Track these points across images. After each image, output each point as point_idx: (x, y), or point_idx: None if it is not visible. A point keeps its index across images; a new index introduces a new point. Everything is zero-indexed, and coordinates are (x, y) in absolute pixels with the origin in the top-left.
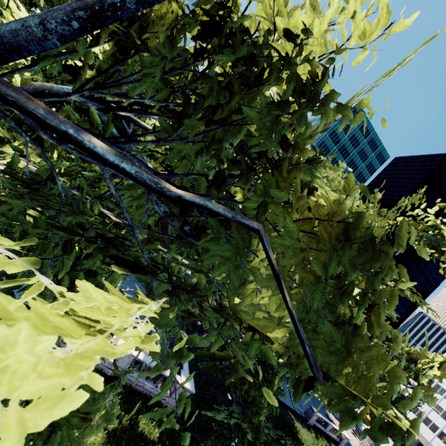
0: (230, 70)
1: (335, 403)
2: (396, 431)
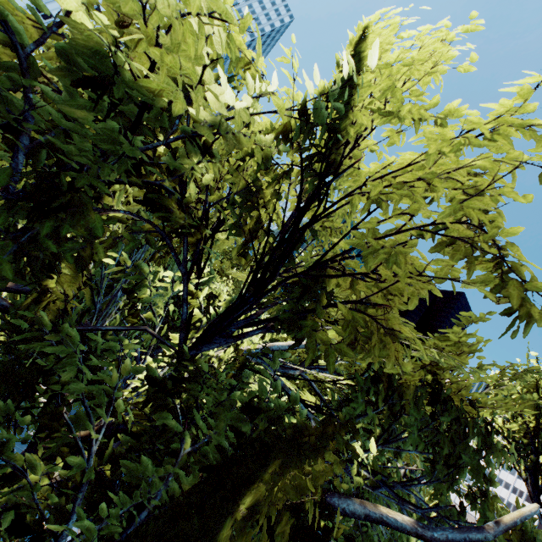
0: None
1: None
2: None
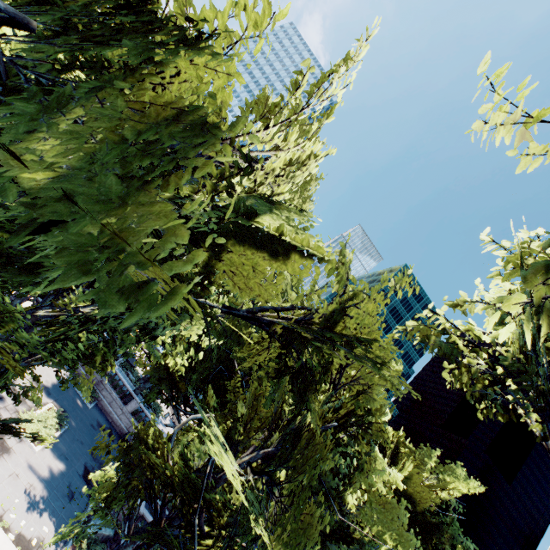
0: None
1: (69, 253)
2: (146, 295)
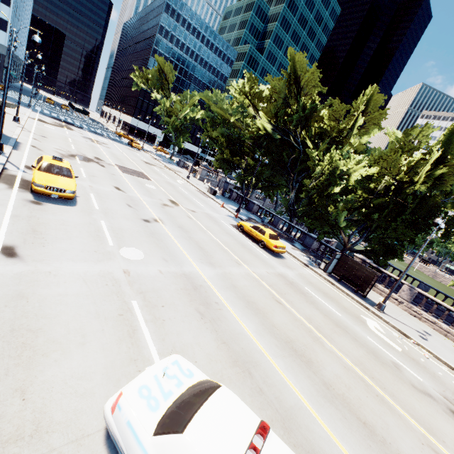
0: None
1: None
2: None
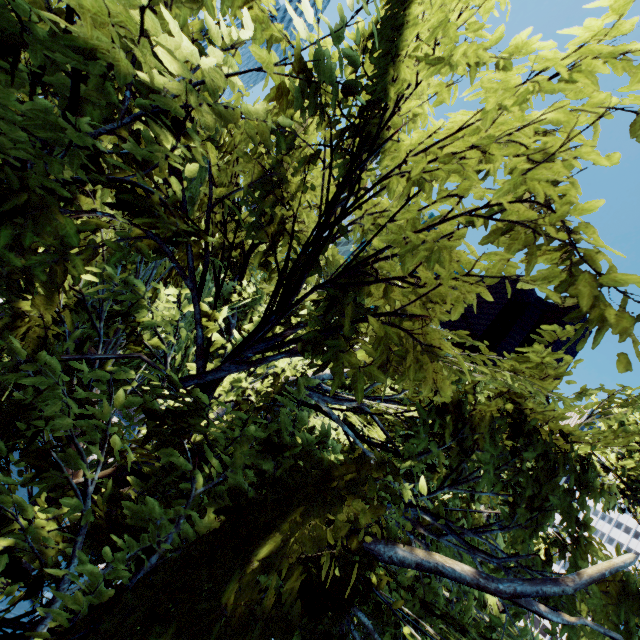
0: None
1: None
2: None
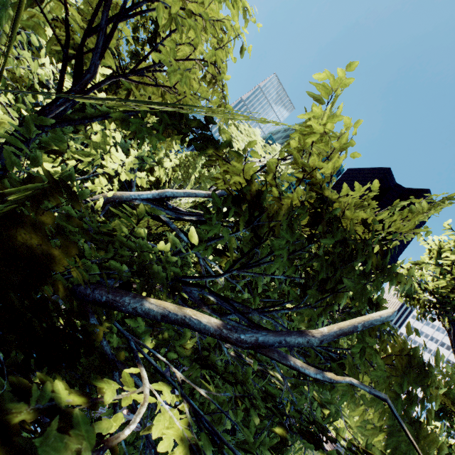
0: (307, 221)
1: None
2: None
